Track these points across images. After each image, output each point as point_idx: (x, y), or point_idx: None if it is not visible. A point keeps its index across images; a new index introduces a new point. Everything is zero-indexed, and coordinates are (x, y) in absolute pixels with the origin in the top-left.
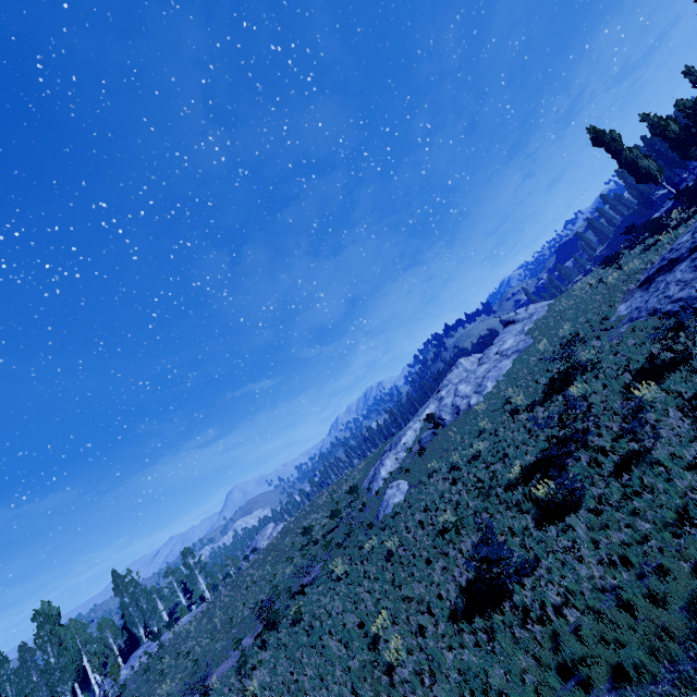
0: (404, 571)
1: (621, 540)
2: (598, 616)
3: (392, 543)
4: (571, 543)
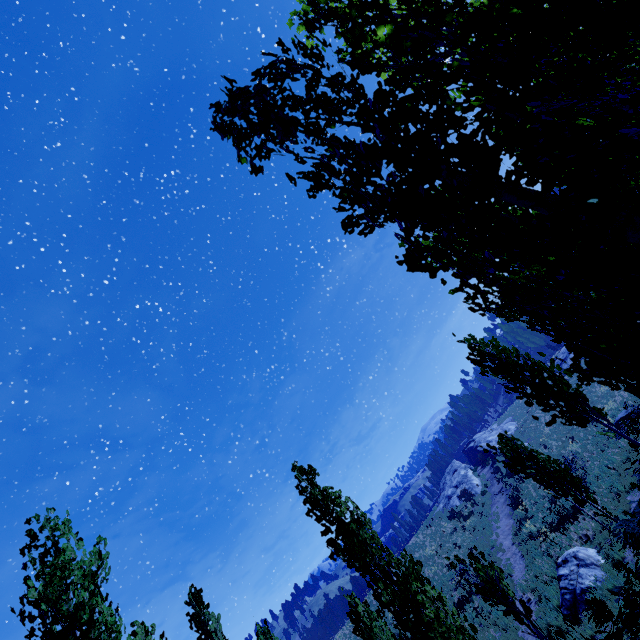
0: None
1: None
2: None
3: None
4: None
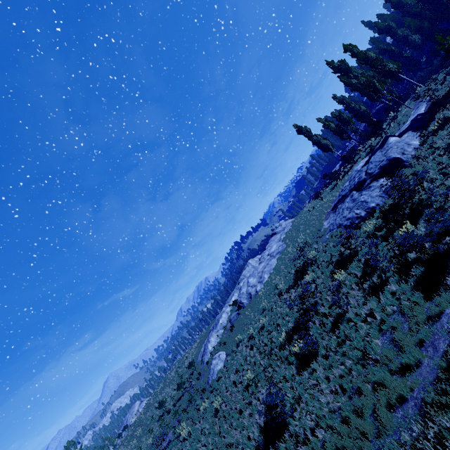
0: (227, 422)
1: (339, 374)
2: (333, 431)
3: (217, 403)
4: (316, 381)
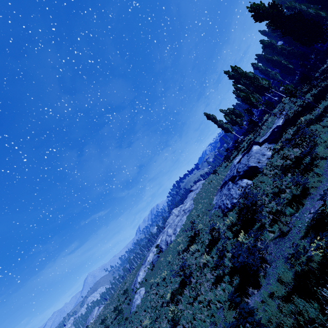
0: None
1: None
2: None
3: None
4: None
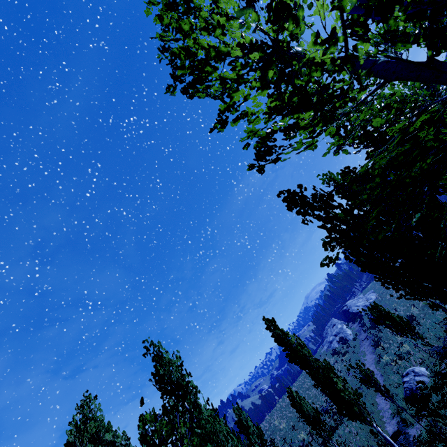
0: None
1: None
2: None
3: None
4: None
